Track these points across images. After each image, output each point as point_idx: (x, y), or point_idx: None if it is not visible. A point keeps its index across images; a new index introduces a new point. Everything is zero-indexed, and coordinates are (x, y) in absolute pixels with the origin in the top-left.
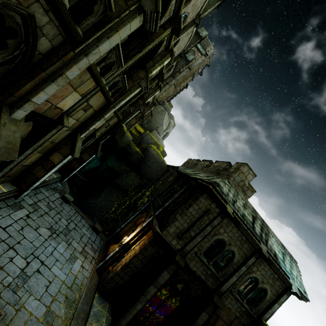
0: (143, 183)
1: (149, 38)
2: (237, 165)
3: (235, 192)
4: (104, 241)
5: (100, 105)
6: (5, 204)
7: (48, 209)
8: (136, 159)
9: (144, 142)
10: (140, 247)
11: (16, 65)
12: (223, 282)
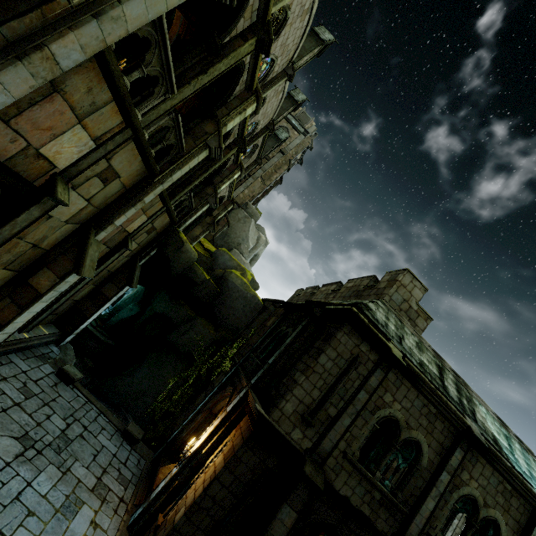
0: (221, 338)
1: (219, 50)
2: (390, 275)
3: (398, 322)
4: (148, 459)
5: (135, 176)
6: None
7: (23, 395)
8: (205, 294)
9: (219, 266)
10: (226, 456)
11: None
12: (409, 516)
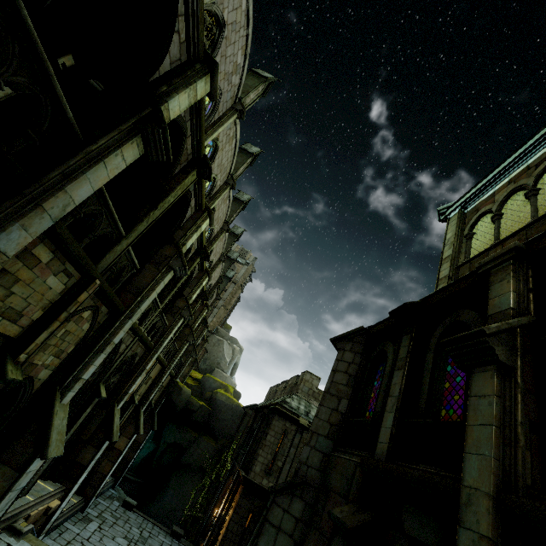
0: (221, 446)
1: None
2: (302, 375)
3: (307, 403)
4: None
5: (157, 372)
6: (77, 519)
7: (114, 519)
8: (202, 416)
9: (207, 389)
10: (234, 507)
11: (122, 376)
12: None
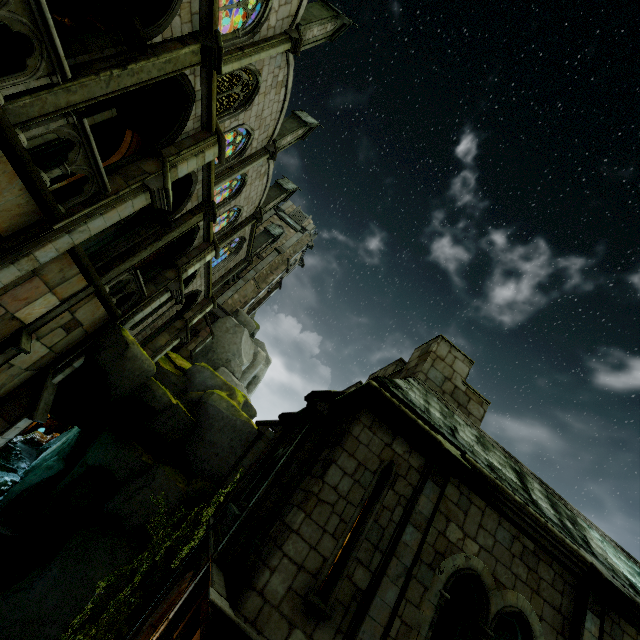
0: (195, 493)
1: (145, 44)
2: (421, 349)
3: (443, 408)
4: None
5: (16, 215)
6: None
7: None
8: (172, 427)
9: (196, 387)
10: None
11: None
12: None
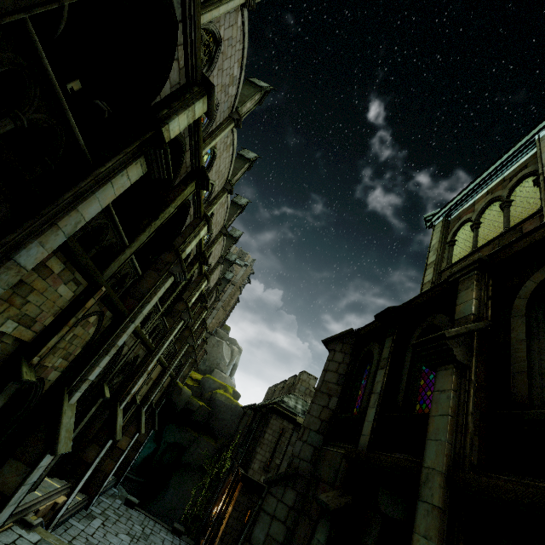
0: (220, 446)
1: None
2: (299, 375)
3: (304, 402)
4: (191, 544)
5: (158, 373)
6: (81, 516)
7: (117, 516)
8: (202, 416)
9: (207, 390)
10: (233, 504)
11: (124, 377)
12: None
